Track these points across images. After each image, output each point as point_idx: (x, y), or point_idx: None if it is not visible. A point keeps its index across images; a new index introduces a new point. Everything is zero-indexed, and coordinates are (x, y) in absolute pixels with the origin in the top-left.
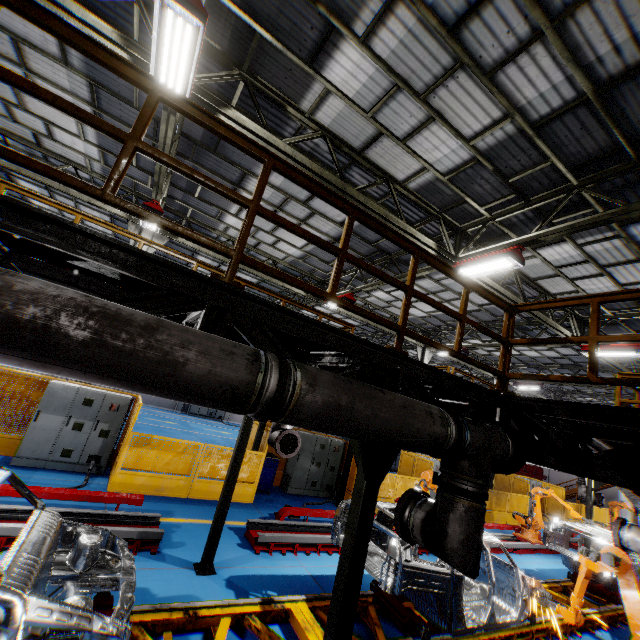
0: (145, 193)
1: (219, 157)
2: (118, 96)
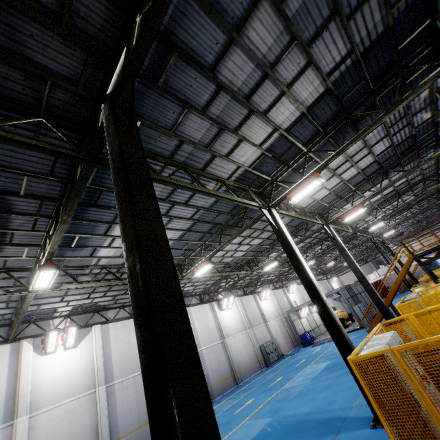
0: (316, 210)
1: (386, 175)
2: (380, 163)
